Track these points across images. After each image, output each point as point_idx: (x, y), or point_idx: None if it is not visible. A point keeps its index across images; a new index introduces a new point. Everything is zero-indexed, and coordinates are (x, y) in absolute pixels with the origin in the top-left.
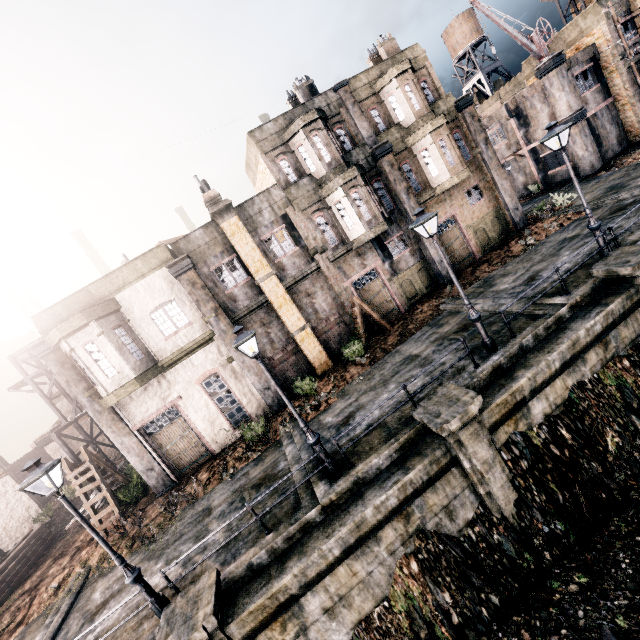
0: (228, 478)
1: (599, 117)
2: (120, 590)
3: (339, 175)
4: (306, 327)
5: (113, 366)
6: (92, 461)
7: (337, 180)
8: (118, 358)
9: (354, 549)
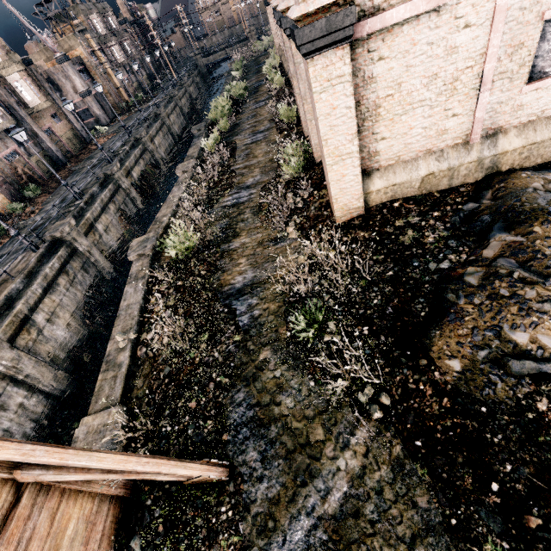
0: None
1: (99, 96)
2: None
3: None
4: None
5: None
6: None
7: None
8: None
9: (104, 212)
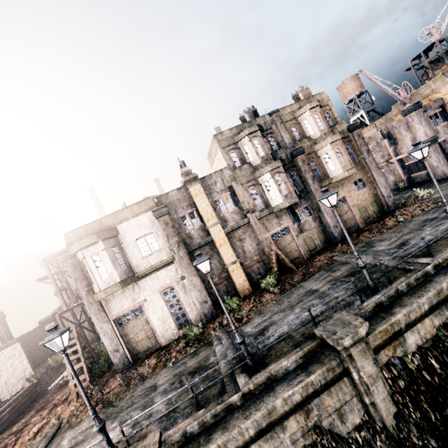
0: (171, 365)
1: (447, 142)
2: (83, 440)
3: (268, 164)
4: (236, 262)
5: (107, 272)
6: (78, 338)
7: (267, 167)
8: (111, 267)
9: (264, 432)
